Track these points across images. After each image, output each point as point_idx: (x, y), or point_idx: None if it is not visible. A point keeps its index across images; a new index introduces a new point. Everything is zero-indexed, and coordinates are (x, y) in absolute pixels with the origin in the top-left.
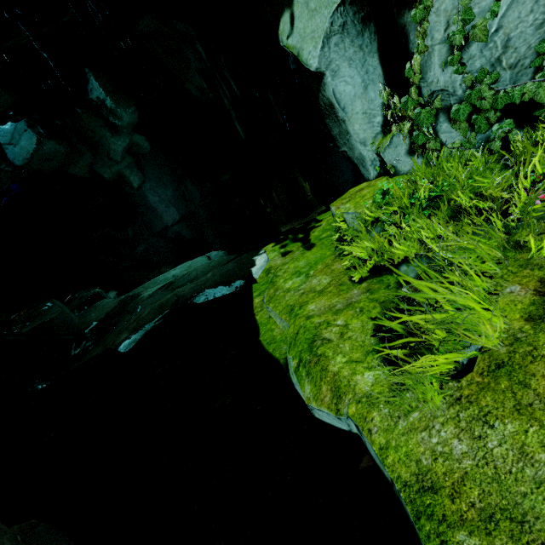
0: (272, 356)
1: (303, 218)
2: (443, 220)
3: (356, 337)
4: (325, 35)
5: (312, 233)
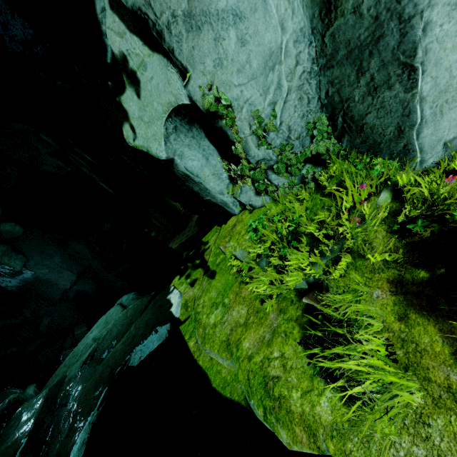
0: (233, 401)
1: (185, 229)
2: (307, 248)
3: (295, 365)
4: (164, 136)
5: (206, 256)
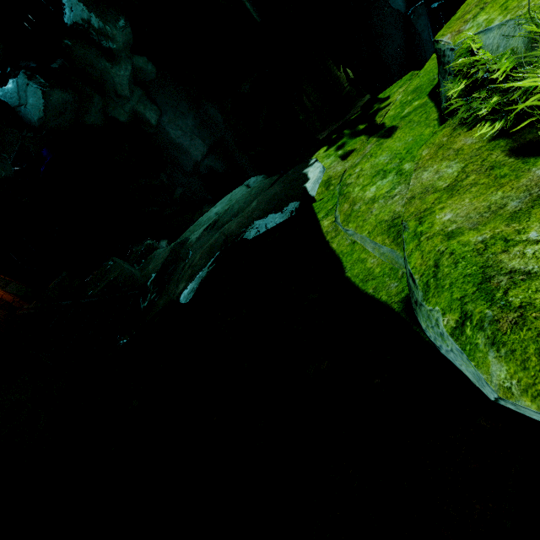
0: (376, 299)
1: (342, 118)
2: None
3: None
4: None
5: (379, 118)
